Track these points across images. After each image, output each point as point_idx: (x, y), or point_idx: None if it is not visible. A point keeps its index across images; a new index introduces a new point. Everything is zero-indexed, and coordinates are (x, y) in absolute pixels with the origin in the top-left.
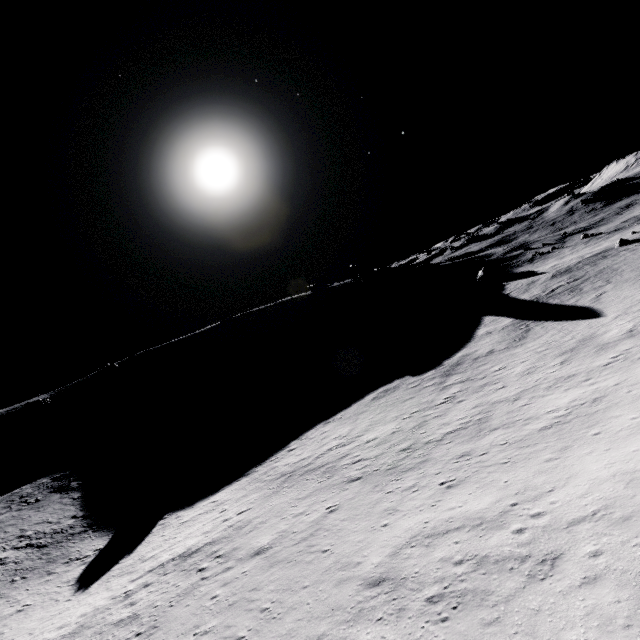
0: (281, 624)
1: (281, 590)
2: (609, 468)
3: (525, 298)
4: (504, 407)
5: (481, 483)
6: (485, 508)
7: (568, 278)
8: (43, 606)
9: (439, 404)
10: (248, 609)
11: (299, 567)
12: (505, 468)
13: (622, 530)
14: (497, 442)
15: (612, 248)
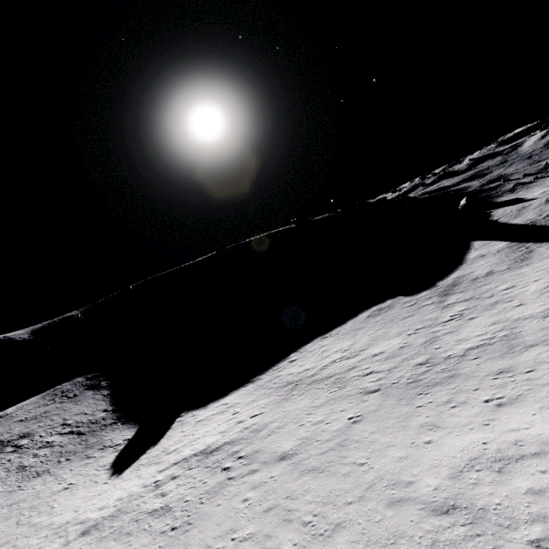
0: (332, 544)
1: (321, 503)
2: None
3: (518, 222)
4: (533, 324)
5: (544, 403)
6: None
7: None
8: (85, 486)
9: (446, 321)
10: (287, 519)
11: (335, 479)
12: None
13: None
14: (543, 359)
15: None
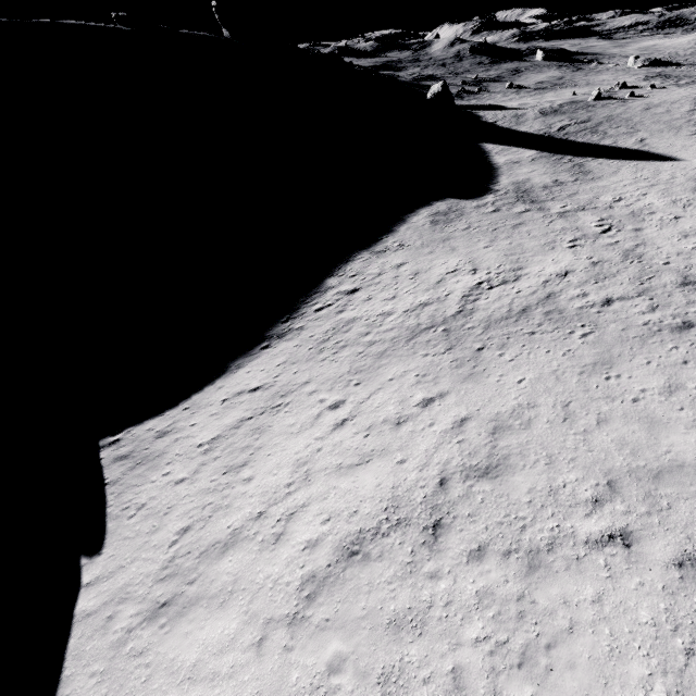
0: None
1: None
2: None
3: (528, 131)
4: None
5: None
6: None
7: (569, 119)
8: None
9: (604, 232)
10: None
11: None
12: None
13: None
14: None
15: (584, 100)
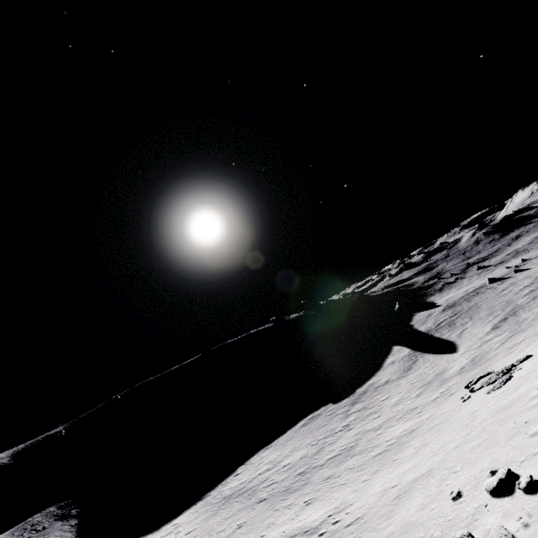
0: None
1: None
2: (381, 486)
3: (422, 330)
4: (369, 435)
5: (324, 500)
6: (316, 519)
7: (451, 312)
8: None
9: (337, 432)
10: None
11: None
12: (341, 488)
13: (359, 529)
14: (349, 466)
15: (485, 284)
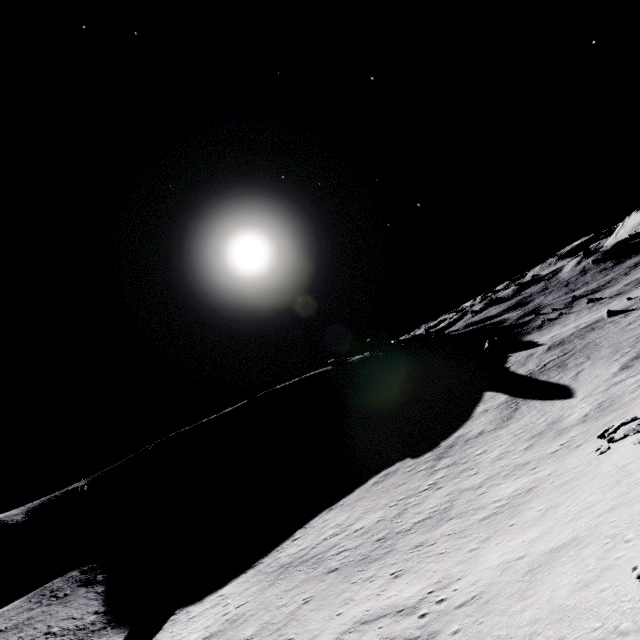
0: None
1: None
2: (500, 558)
3: (521, 373)
4: (467, 495)
5: (418, 573)
6: (411, 596)
7: (559, 352)
8: None
9: (422, 491)
10: None
11: None
12: (440, 558)
13: (479, 611)
14: (446, 532)
15: (603, 318)
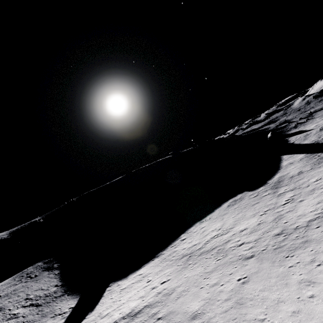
0: None
1: None
2: None
3: (307, 143)
4: None
5: None
6: None
7: None
8: None
9: (284, 204)
10: None
11: None
12: None
13: None
14: None
15: None
